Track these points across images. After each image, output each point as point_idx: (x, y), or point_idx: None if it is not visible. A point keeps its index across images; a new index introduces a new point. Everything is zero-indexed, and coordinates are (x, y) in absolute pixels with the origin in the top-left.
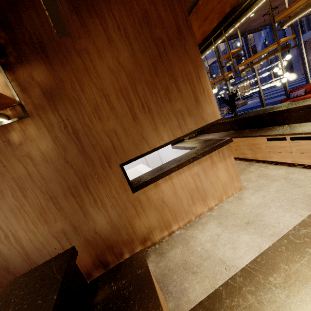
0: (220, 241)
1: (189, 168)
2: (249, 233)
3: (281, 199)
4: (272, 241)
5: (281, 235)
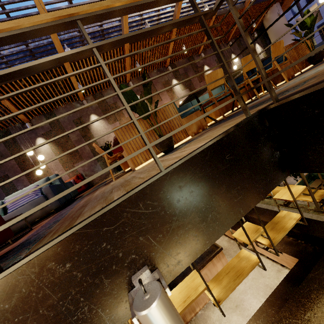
0: (223, 320)
1: (201, 272)
2: (237, 314)
3: (253, 287)
4: (246, 320)
5: (250, 316)
